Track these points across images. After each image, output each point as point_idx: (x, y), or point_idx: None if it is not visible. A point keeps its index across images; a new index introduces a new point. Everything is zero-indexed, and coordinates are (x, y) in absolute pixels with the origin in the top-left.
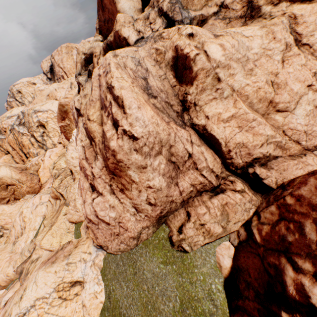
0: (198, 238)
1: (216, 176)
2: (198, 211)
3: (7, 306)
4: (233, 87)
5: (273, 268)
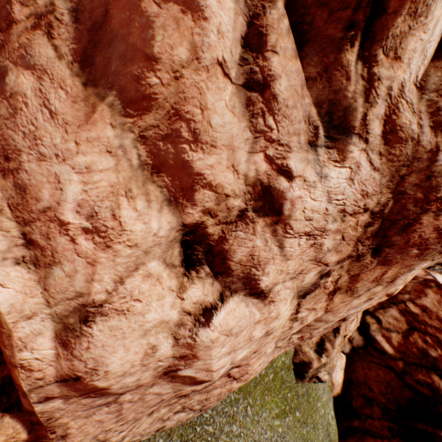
0: (336, 358)
1: None
2: None
3: None
4: None
5: (427, 387)
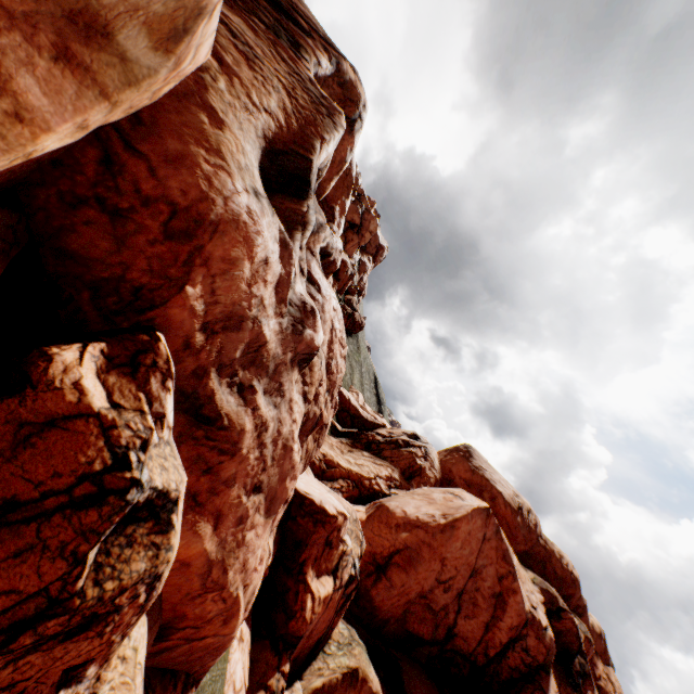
0: None
1: None
2: None
3: None
4: None
5: None
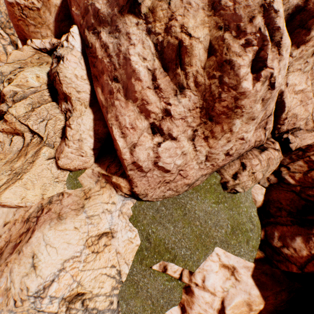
0: (248, 183)
1: (267, 136)
2: (252, 162)
3: (2, 283)
4: (313, 65)
5: (313, 197)
